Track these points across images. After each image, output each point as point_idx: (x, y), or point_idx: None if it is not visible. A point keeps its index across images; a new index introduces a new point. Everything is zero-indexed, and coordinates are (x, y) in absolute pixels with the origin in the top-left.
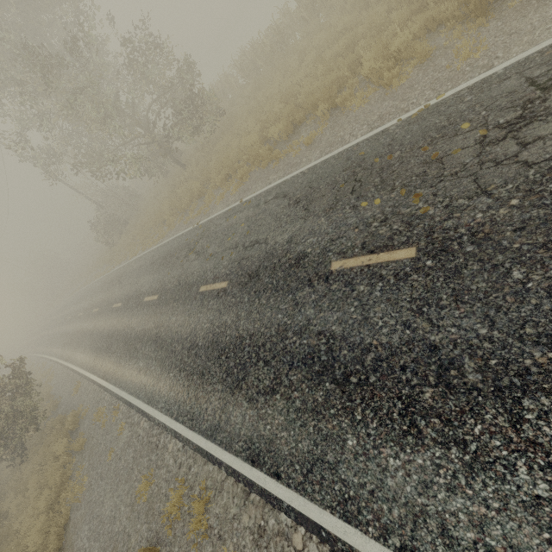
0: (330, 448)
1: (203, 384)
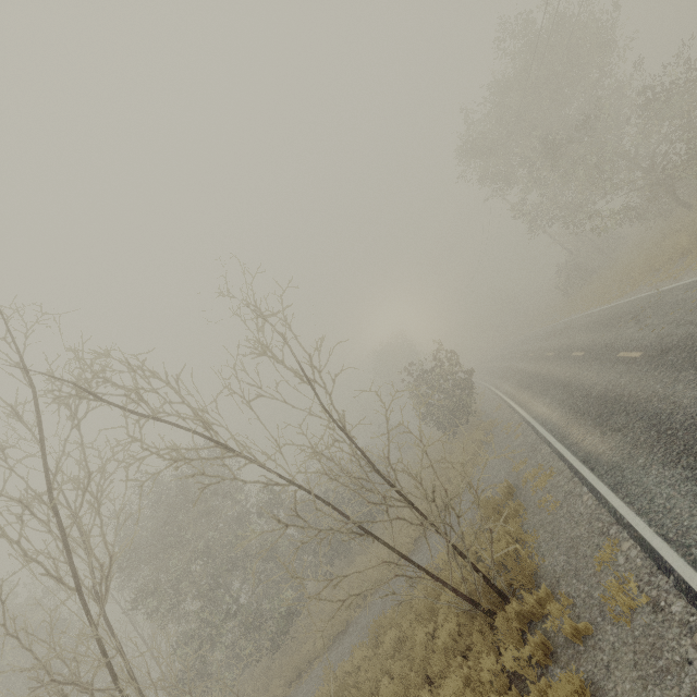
0: (628, 461)
1: (580, 419)
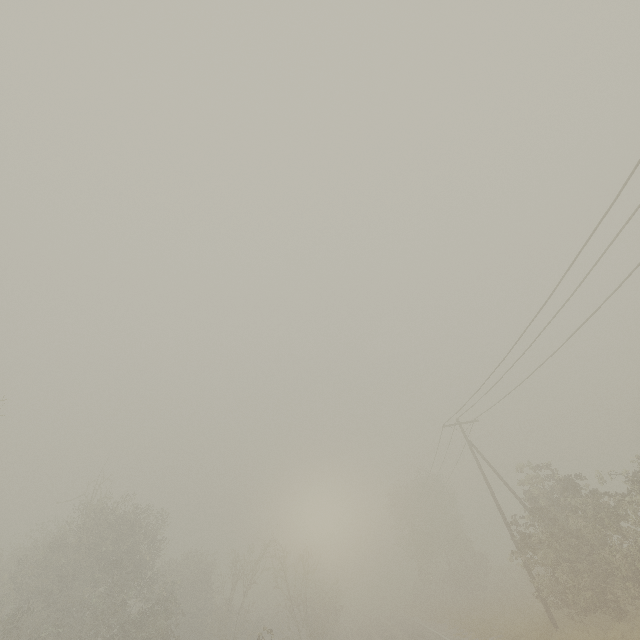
0: None
1: None
